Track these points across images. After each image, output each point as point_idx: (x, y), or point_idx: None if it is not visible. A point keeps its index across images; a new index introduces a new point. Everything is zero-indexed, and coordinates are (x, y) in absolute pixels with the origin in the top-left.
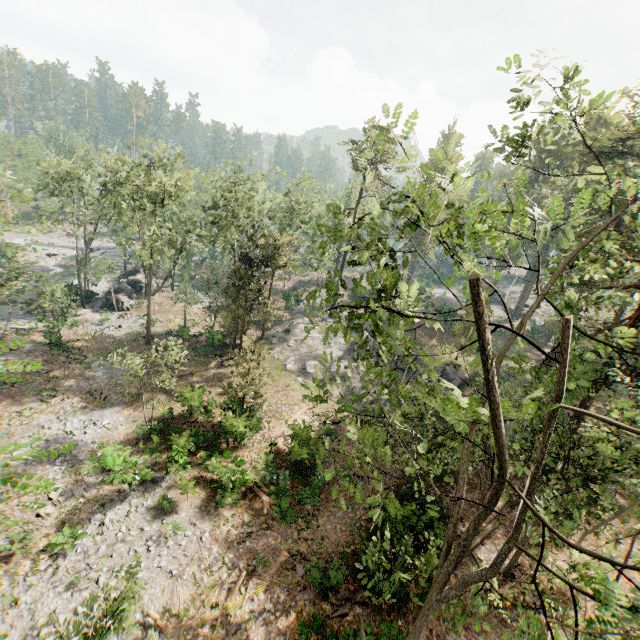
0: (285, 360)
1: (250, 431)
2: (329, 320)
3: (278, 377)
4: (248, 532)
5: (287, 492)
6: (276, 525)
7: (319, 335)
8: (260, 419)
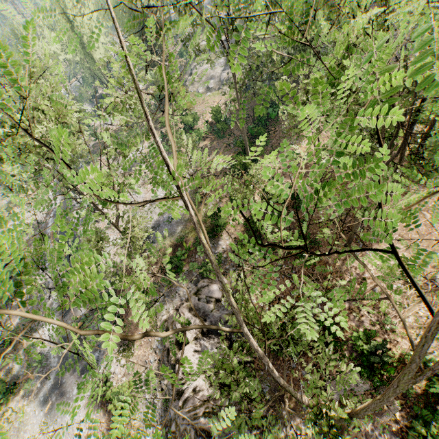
0: (197, 90)
1: (196, 123)
2: (210, 53)
3: (198, 99)
4: (210, 147)
5: (219, 131)
6: (219, 141)
7: (208, 65)
8: (196, 113)
